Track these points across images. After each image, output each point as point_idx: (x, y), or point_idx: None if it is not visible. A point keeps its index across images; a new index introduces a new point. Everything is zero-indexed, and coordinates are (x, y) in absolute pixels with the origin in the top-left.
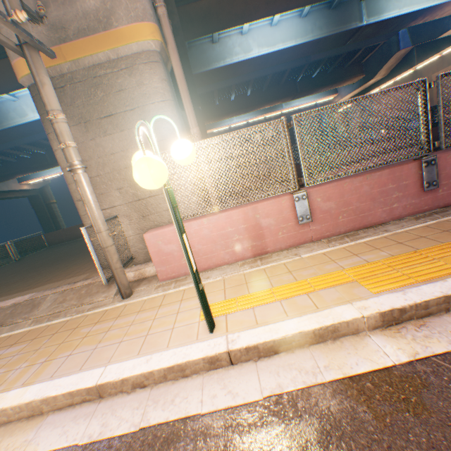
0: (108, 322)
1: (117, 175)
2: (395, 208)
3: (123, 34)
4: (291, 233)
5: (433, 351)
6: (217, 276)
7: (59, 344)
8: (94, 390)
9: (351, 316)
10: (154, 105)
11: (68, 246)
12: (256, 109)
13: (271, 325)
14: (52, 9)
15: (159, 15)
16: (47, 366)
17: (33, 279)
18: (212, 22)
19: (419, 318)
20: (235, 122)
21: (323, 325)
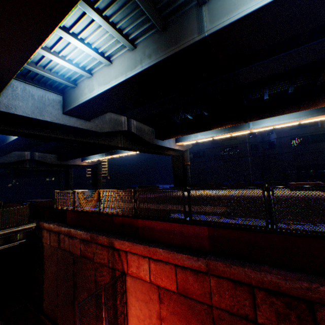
0: None
1: None
2: None
3: None
4: None
5: None
6: None
7: None
8: None
9: None
10: None
11: None
12: (204, 130)
13: None
14: None
15: None
16: None
17: None
18: None
19: None
20: (198, 138)
21: None
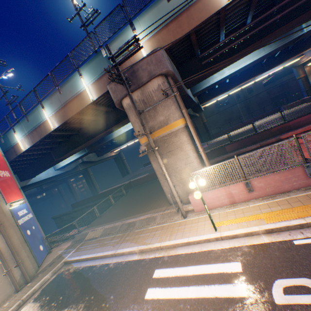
0: (182, 226)
1: (173, 171)
2: (294, 184)
3: (172, 125)
4: (245, 195)
5: (276, 240)
6: (216, 212)
7: (171, 231)
8: (187, 242)
9: (255, 229)
10: (184, 145)
11: (144, 188)
12: (233, 88)
13: (233, 230)
14: (150, 123)
15: (182, 112)
16: (171, 236)
17: (143, 207)
18: (200, 79)
19: (278, 231)
20: (219, 97)
21: (247, 231)
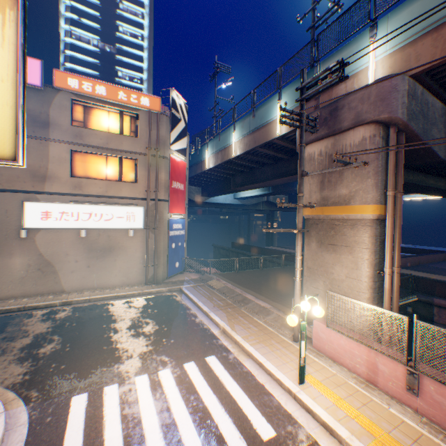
0: (280, 345)
1: (325, 274)
2: None
3: (354, 208)
4: (398, 389)
5: None
6: (334, 369)
7: (264, 339)
8: (261, 363)
9: (340, 433)
10: (358, 248)
11: None
12: None
13: (315, 403)
14: (325, 191)
15: (386, 195)
16: (257, 344)
17: (277, 293)
18: None
19: None
20: None
21: (327, 422)
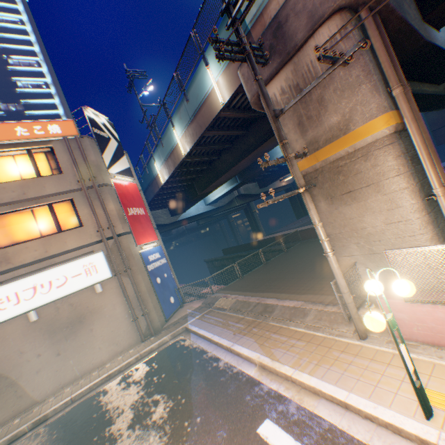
0: (348, 355)
1: (353, 233)
2: None
3: (358, 133)
4: None
5: None
6: None
7: (321, 355)
8: (342, 402)
9: None
10: (387, 180)
11: (315, 247)
12: None
13: None
14: (308, 132)
15: (393, 96)
16: (317, 368)
17: (298, 282)
18: None
19: None
20: None
21: None
